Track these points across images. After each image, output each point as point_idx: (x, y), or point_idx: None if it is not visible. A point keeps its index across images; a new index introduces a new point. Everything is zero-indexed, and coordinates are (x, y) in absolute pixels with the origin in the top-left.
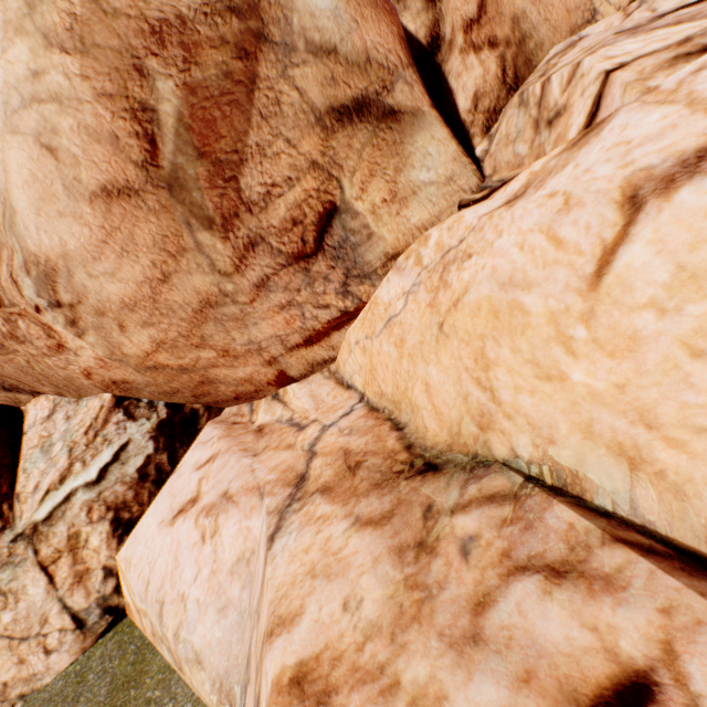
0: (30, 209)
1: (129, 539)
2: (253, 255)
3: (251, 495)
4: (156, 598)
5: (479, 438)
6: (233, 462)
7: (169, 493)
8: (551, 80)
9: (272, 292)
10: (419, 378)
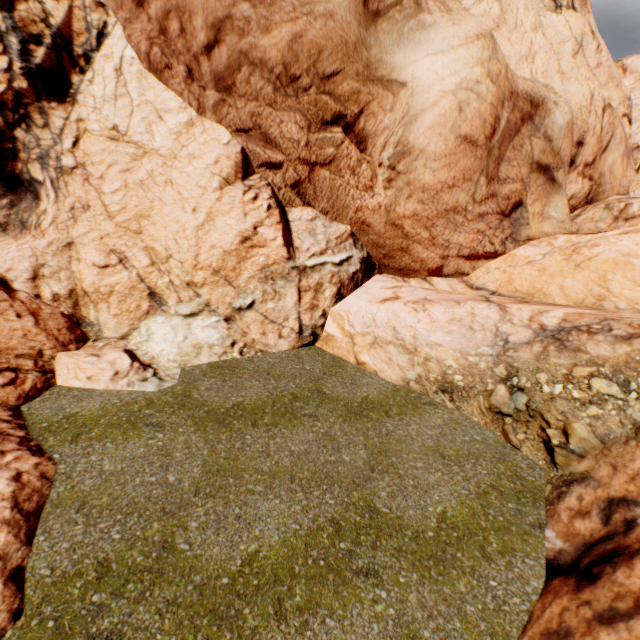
0: (428, 124)
1: (340, 304)
2: (491, 200)
3: (448, 302)
4: (386, 325)
5: (596, 303)
6: (421, 290)
7: (365, 293)
8: (633, 204)
9: (482, 221)
10: (555, 283)
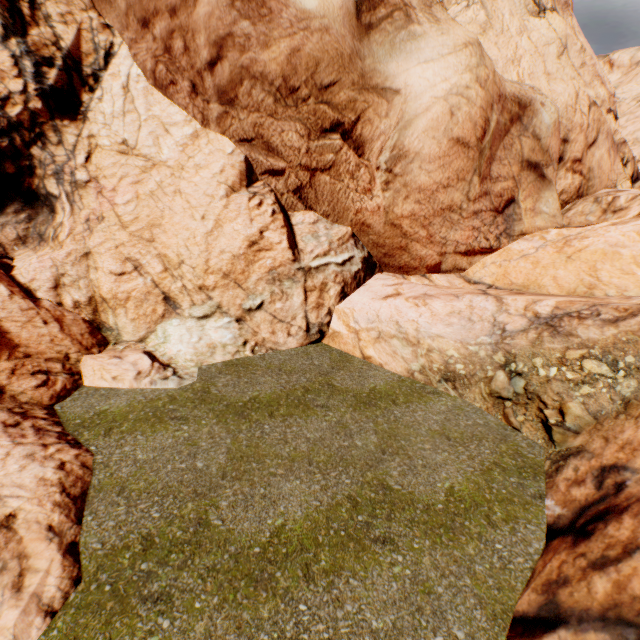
0: (422, 128)
1: (344, 302)
2: (484, 198)
3: (448, 296)
4: (389, 320)
5: (588, 292)
6: (421, 286)
7: (368, 291)
8: (620, 197)
9: (476, 219)
10: (548, 275)
